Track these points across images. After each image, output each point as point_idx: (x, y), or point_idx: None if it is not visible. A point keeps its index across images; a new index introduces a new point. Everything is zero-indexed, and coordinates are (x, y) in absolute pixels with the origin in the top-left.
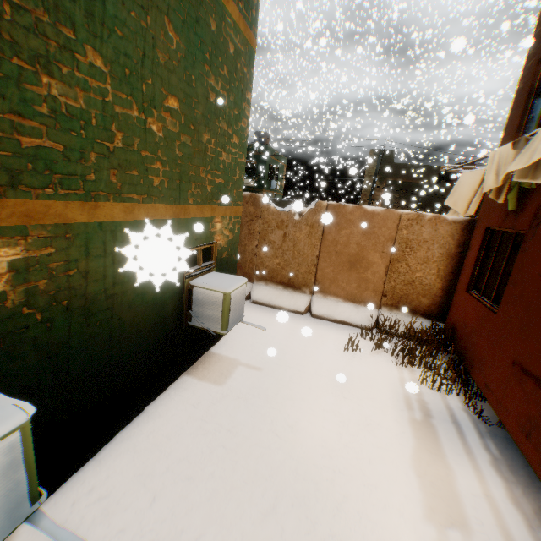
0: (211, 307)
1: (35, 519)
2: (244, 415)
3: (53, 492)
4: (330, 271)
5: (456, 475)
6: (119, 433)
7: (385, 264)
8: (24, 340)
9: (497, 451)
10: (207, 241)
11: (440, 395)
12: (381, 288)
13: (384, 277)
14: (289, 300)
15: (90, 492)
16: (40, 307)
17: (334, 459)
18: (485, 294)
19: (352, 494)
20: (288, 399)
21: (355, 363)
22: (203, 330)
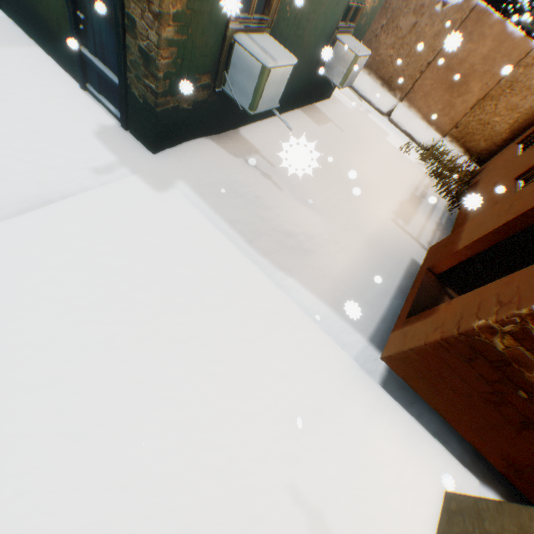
0: (342, 63)
1: (275, 111)
2: (329, 144)
3: (249, 124)
4: (429, 85)
5: (417, 215)
6: (270, 118)
7: (478, 97)
8: (280, 28)
9: (444, 223)
10: (362, 2)
11: (438, 196)
12: (458, 119)
13: (467, 110)
14: (379, 98)
15: (263, 132)
16: (290, 10)
17: (366, 181)
18: (525, 148)
19: (368, 192)
20: (354, 151)
21: (400, 159)
22: (320, 84)
